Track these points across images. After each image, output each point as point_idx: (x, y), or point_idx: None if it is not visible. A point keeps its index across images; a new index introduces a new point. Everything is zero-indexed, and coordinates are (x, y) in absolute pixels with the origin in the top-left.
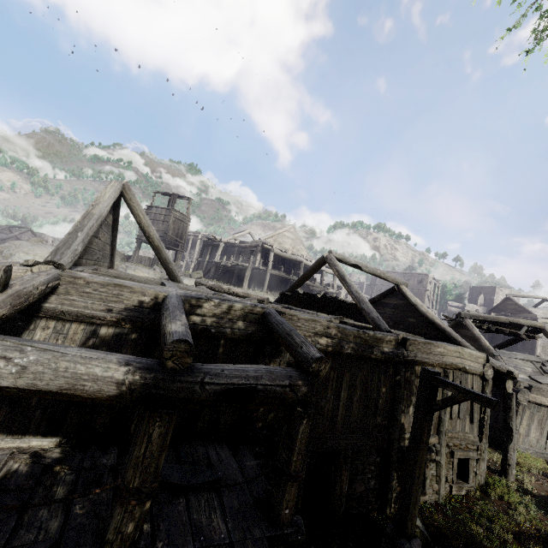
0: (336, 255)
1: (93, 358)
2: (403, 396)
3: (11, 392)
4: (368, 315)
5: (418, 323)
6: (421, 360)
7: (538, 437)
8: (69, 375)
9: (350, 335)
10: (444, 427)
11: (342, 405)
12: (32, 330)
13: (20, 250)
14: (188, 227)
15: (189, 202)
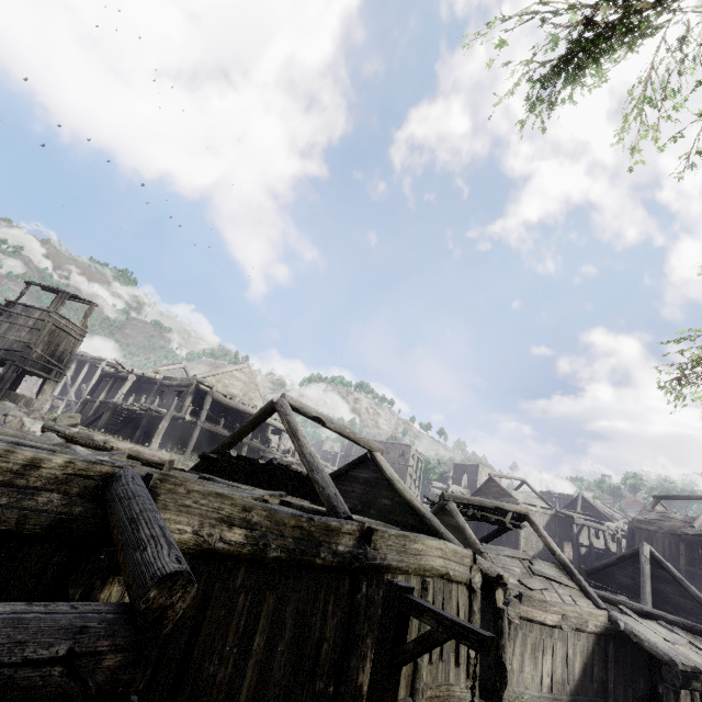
0: (291, 401)
1: None
2: (363, 632)
3: None
4: (322, 491)
5: (393, 506)
6: (392, 563)
7: (533, 672)
8: None
9: (284, 523)
10: (422, 681)
11: (252, 666)
12: None
13: None
14: (79, 344)
15: (90, 308)
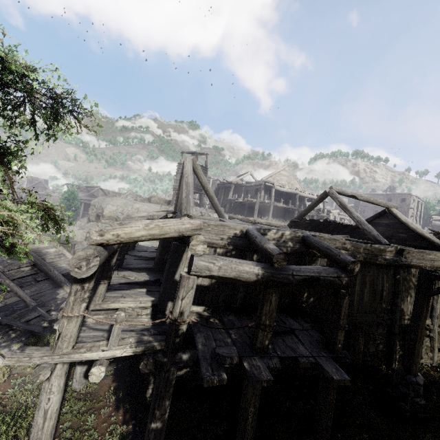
0: (336, 190)
1: (242, 263)
2: (402, 290)
3: (215, 278)
4: (369, 233)
5: (408, 237)
6: (416, 264)
7: None
8: (237, 270)
9: (360, 248)
10: (436, 313)
11: (356, 295)
12: (187, 252)
13: (105, 203)
14: (207, 175)
15: (206, 157)
